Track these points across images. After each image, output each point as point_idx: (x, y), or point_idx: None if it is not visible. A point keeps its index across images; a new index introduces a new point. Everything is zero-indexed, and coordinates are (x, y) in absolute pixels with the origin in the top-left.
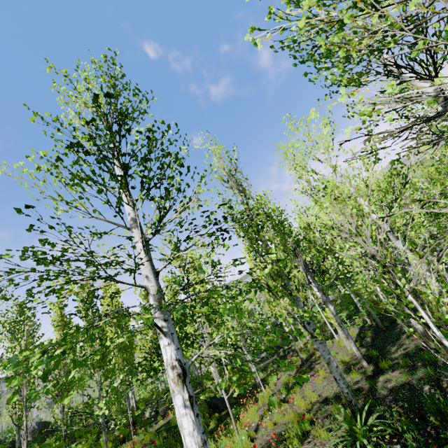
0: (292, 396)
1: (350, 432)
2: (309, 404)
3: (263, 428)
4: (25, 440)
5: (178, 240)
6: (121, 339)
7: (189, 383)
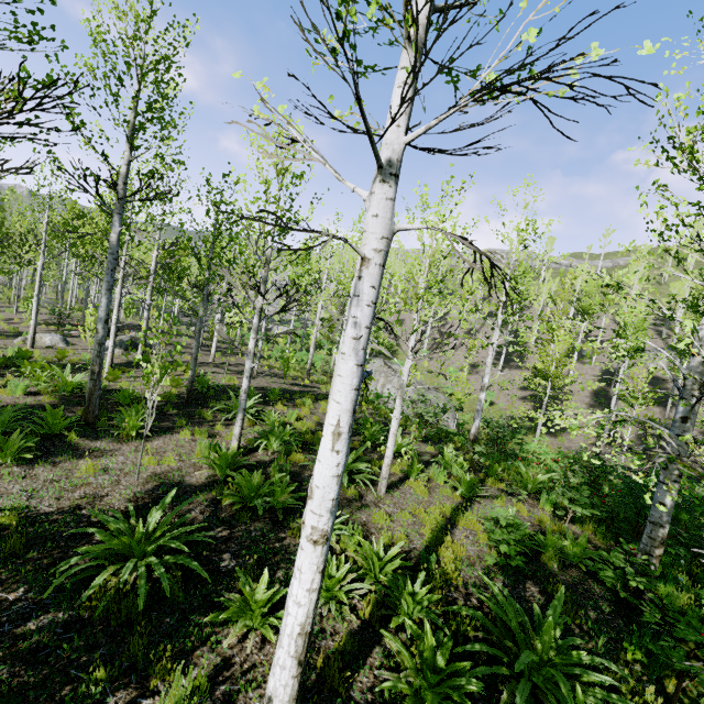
0: None
1: None
2: None
3: None
4: None
5: None
6: None
7: None
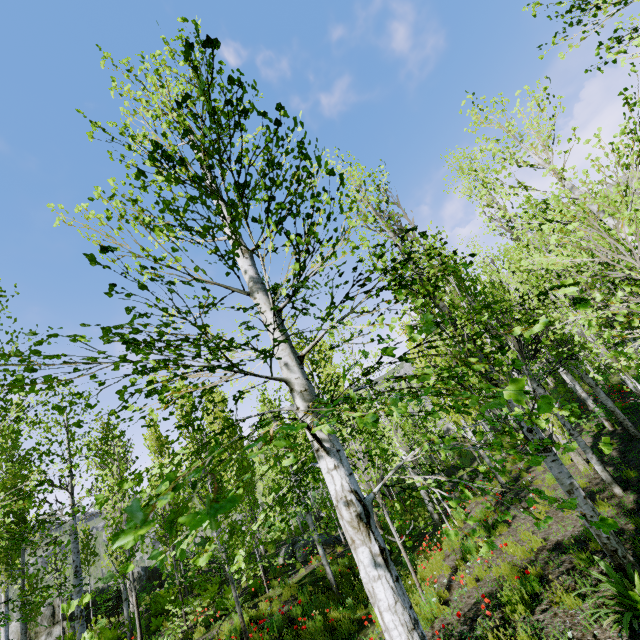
0: (496, 539)
1: (624, 600)
2: (529, 552)
3: (459, 585)
4: (133, 593)
5: (332, 302)
6: (286, 460)
7: (376, 528)
